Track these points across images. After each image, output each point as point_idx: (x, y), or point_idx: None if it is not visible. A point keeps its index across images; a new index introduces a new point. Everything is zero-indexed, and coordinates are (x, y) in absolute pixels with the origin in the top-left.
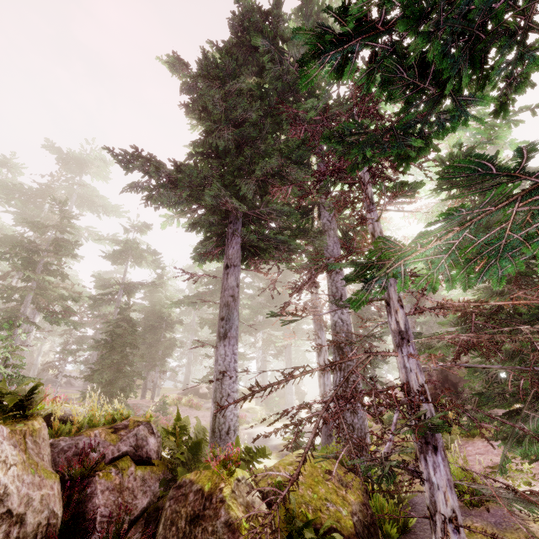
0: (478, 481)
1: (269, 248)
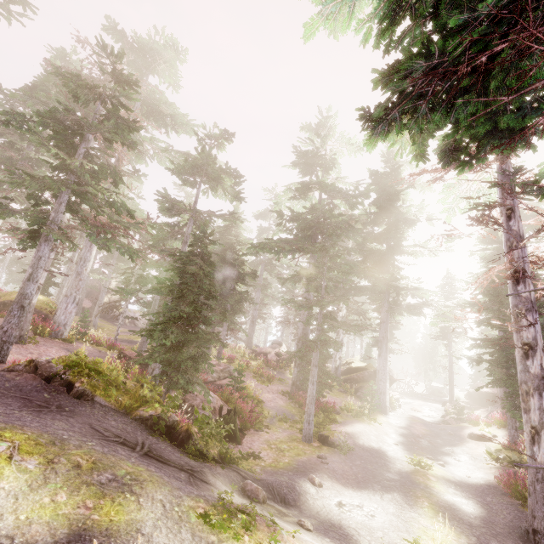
0: None
1: None
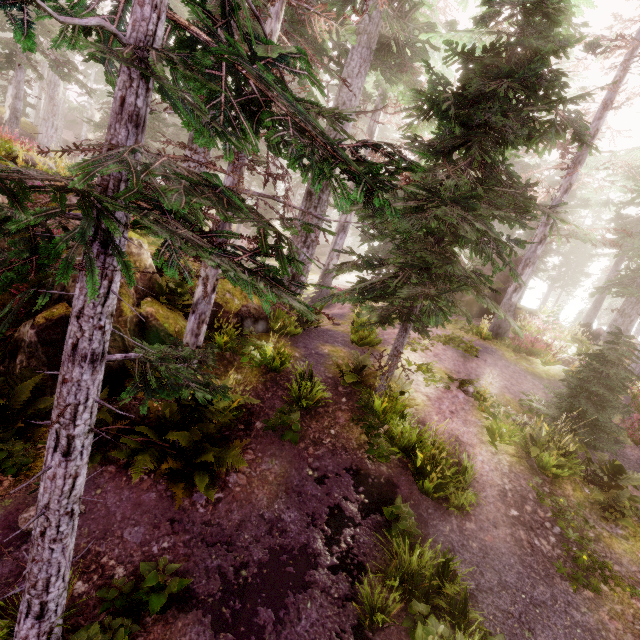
0: (376, 335)
1: None
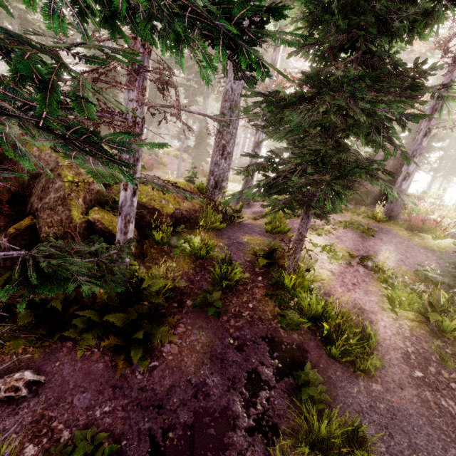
0: (286, 225)
1: None
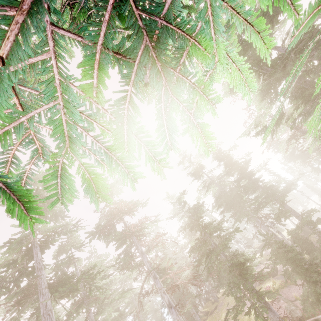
0: None
1: None
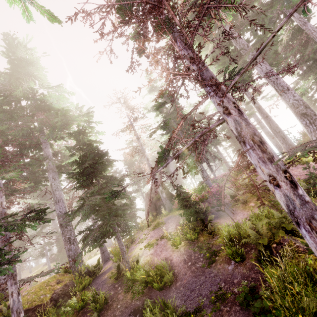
0: None
1: (13, 192)
